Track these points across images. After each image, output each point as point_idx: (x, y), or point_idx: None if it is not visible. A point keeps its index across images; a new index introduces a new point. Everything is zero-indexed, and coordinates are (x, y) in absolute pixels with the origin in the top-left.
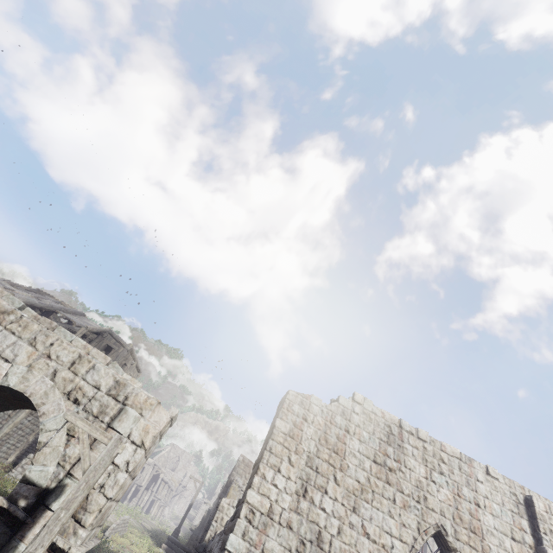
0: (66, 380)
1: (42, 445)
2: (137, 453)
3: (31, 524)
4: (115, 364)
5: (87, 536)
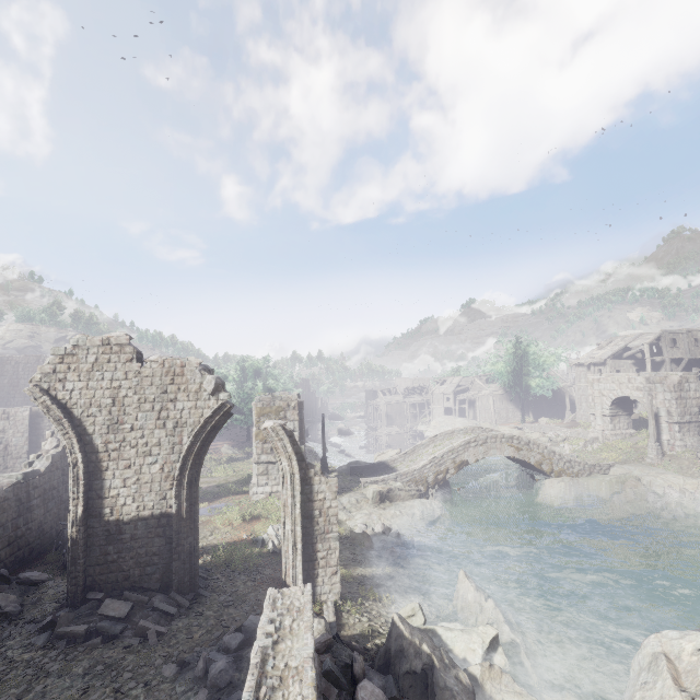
0: (631, 387)
1: (643, 404)
2: (671, 394)
3: (658, 420)
4: (640, 373)
5: (681, 418)
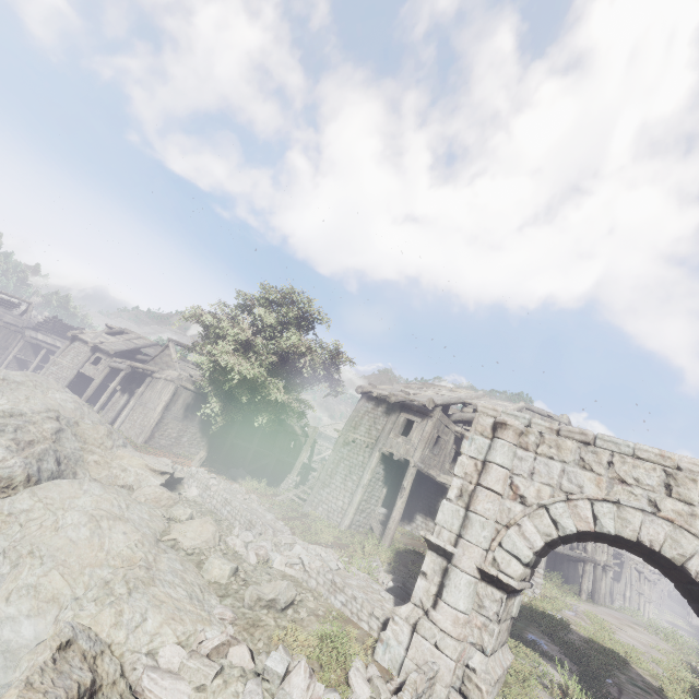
0: (681, 514)
1: None
2: None
3: None
4: None
5: None
